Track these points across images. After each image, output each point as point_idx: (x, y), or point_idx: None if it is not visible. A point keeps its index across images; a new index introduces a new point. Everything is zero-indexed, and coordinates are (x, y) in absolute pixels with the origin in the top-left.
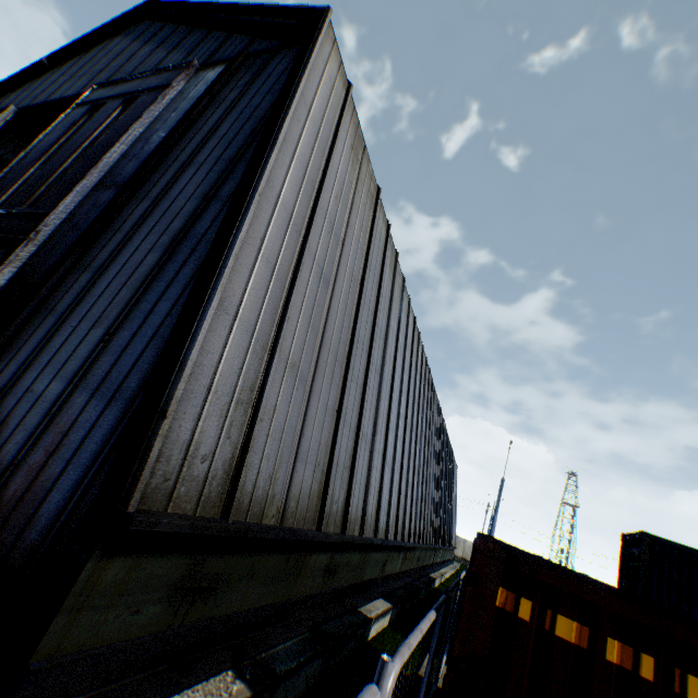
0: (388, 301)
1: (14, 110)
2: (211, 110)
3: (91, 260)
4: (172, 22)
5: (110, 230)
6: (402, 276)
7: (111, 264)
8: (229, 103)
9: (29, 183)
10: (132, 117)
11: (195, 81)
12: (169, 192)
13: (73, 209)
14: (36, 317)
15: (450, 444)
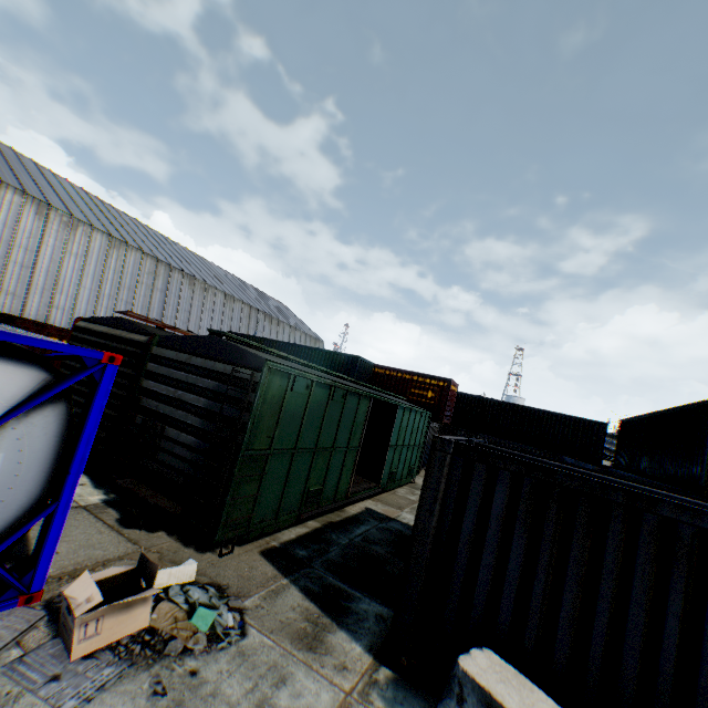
0: (42, 233)
1: None
2: None
3: None
4: None
5: None
6: (72, 216)
7: None
8: None
9: None
10: None
11: None
12: None
13: None
14: None
15: (284, 322)
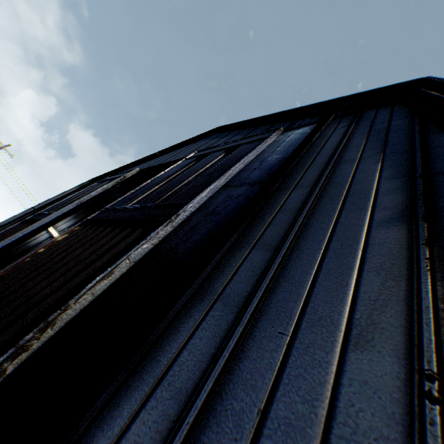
0: None
1: (137, 170)
2: (321, 139)
3: (253, 237)
4: (239, 128)
5: (265, 212)
6: None
7: (297, 241)
8: (340, 133)
9: (157, 191)
10: (240, 153)
11: (284, 135)
12: (331, 179)
13: (203, 202)
14: (190, 304)
15: None
